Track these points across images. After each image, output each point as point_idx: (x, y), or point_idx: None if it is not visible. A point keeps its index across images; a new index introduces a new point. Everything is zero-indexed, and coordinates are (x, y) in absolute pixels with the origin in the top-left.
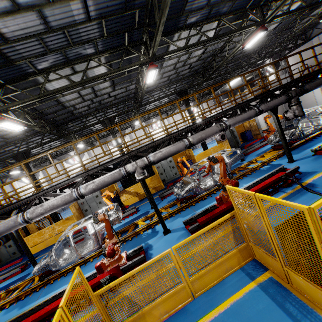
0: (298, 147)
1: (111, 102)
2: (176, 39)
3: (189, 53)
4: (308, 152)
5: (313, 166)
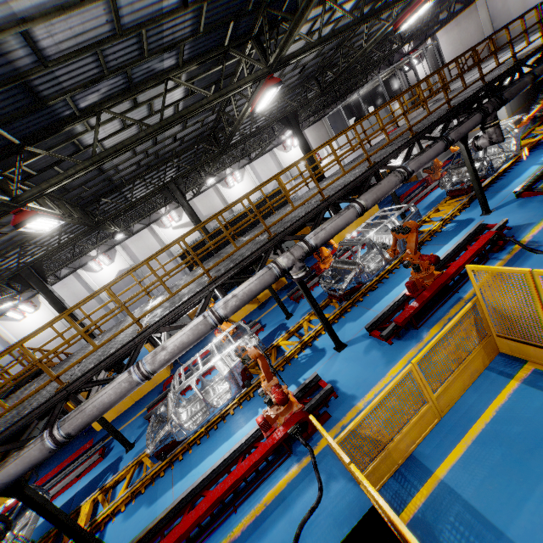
0: (486, 189)
1: (174, 151)
2: None
3: None
4: (506, 196)
5: (523, 215)
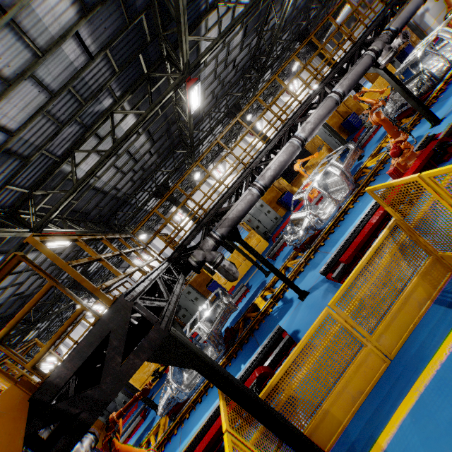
0: None
1: (231, 82)
2: None
3: None
4: None
5: None
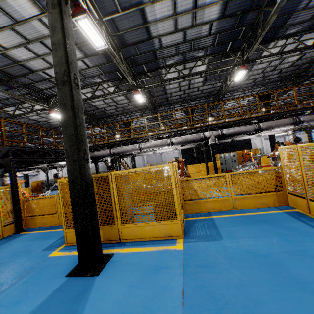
0: None
1: (197, 96)
2: (271, 47)
3: (282, 59)
4: None
5: None
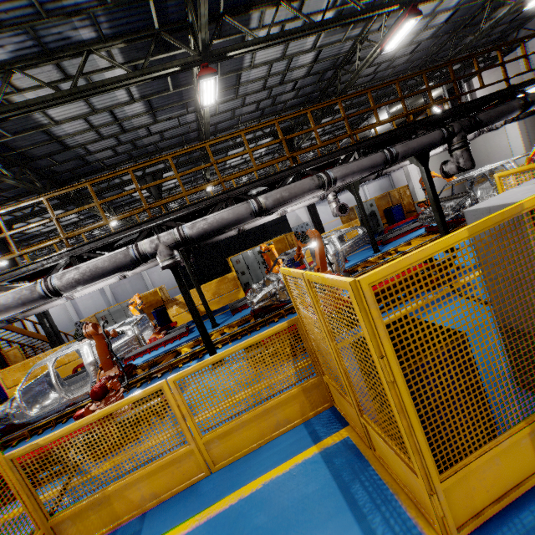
0: None
1: (157, 146)
2: (257, 27)
3: (288, 58)
4: None
5: None
